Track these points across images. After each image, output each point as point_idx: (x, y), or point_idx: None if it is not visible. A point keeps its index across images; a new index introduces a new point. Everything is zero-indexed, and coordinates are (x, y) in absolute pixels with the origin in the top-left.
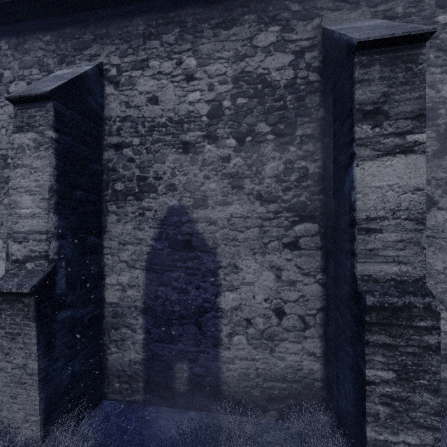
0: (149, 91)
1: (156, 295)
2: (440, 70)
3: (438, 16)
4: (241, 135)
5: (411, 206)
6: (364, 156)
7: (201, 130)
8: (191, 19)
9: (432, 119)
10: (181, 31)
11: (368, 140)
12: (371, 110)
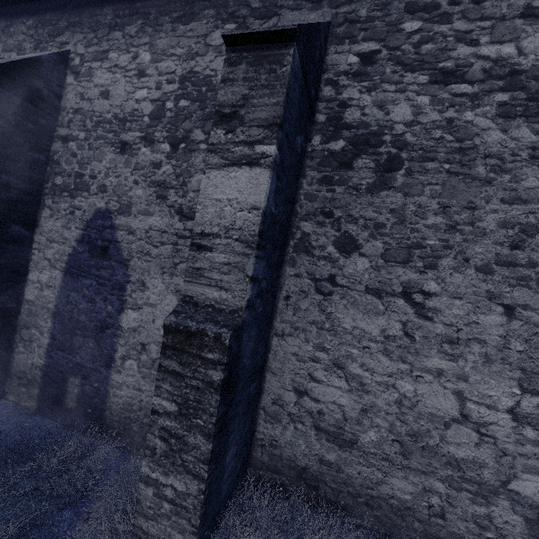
0: (103, 85)
1: (68, 300)
2: (394, 87)
3: (405, 23)
4: (176, 141)
5: (245, 226)
6: (212, 163)
7: (141, 131)
8: (154, 11)
9: (374, 146)
10: (143, 23)
11: (219, 146)
12: (229, 113)
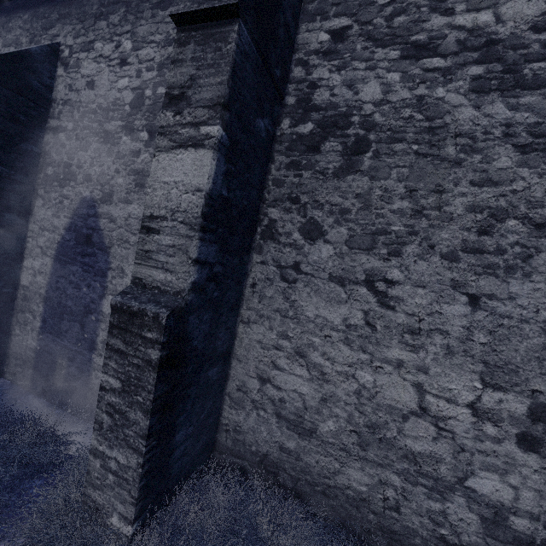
0: (89, 75)
1: (57, 286)
2: (365, 65)
3: None
4: (154, 129)
5: (189, 208)
6: (161, 146)
7: (122, 120)
8: None
9: (342, 128)
10: (126, 11)
11: (168, 128)
12: (178, 94)
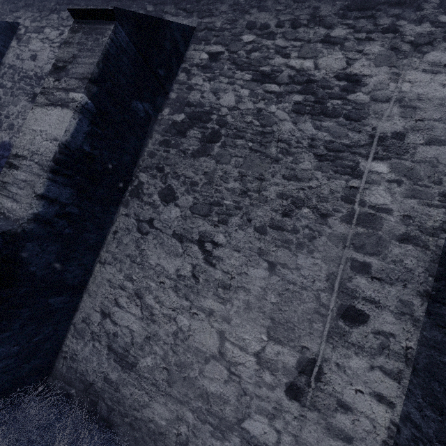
0: (34, 50)
1: None
2: (227, 80)
3: (244, 35)
4: None
5: (45, 153)
6: (39, 102)
7: None
8: (83, 3)
9: (204, 122)
10: None
11: (48, 90)
12: (61, 66)
